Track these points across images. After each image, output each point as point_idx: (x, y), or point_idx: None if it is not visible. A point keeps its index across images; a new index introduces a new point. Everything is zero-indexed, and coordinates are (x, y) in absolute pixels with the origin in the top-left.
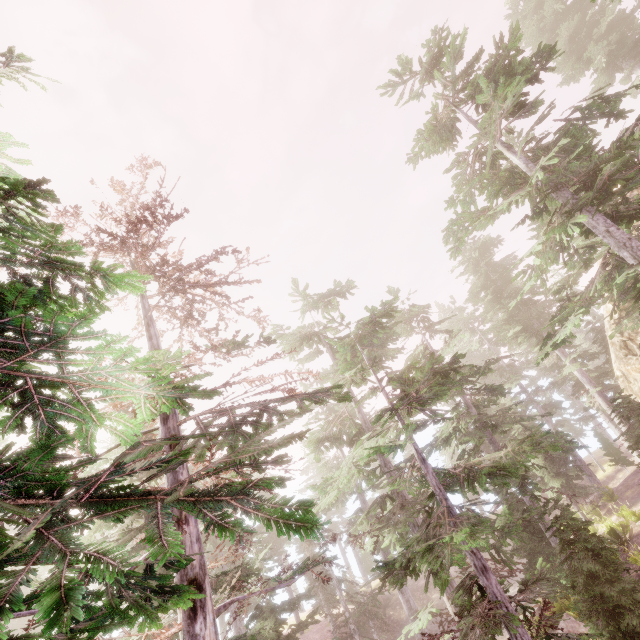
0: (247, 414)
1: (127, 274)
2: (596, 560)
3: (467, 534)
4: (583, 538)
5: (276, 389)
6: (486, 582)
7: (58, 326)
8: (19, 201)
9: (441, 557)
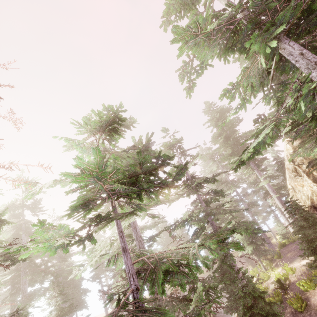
0: None
1: None
2: None
3: None
4: (260, 306)
5: None
6: None
7: None
8: None
9: None
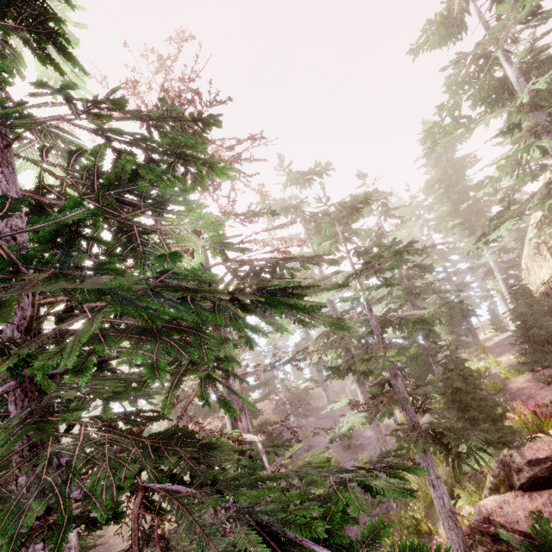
0: (263, 266)
1: (227, 168)
2: (463, 381)
3: (396, 353)
4: (459, 368)
5: (278, 250)
6: (395, 382)
7: (165, 195)
8: (196, 123)
9: (376, 363)
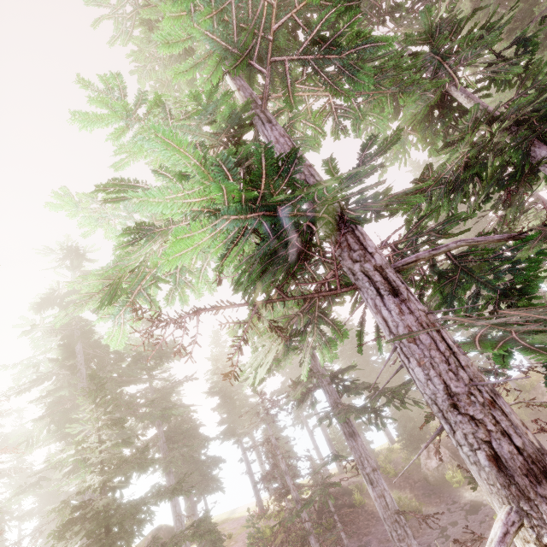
0: None
1: None
2: None
3: None
4: None
5: None
6: None
7: None
8: None
9: None
